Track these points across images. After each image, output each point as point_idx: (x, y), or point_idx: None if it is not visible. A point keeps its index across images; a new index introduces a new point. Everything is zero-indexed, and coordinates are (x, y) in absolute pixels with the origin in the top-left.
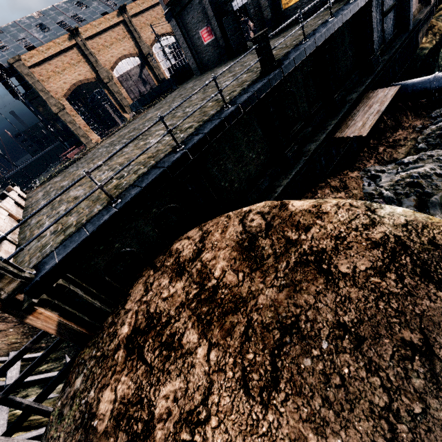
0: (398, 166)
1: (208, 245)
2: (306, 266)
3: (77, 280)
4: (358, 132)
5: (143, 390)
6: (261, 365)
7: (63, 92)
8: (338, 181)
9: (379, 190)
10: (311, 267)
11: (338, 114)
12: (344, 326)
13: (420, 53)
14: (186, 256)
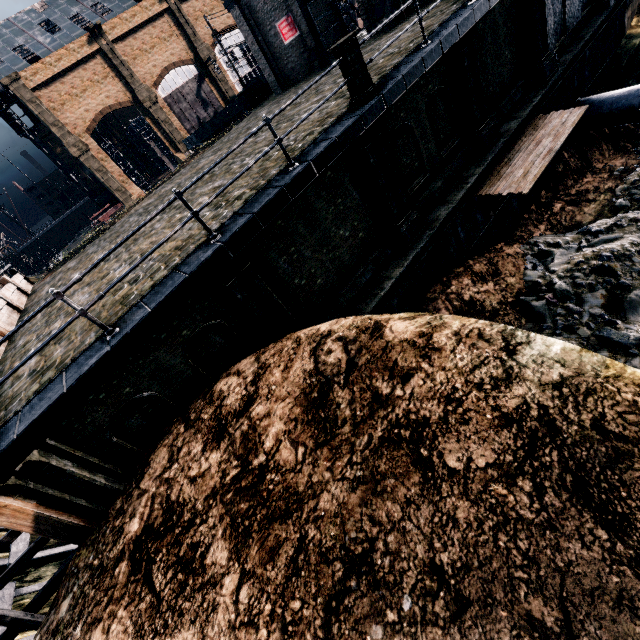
0: (582, 236)
1: (263, 390)
2: (397, 449)
3: (66, 446)
4: (515, 187)
5: (143, 639)
6: (309, 625)
7: (86, 124)
8: (486, 263)
9: (549, 278)
10: (404, 451)
11: (485, 156)
12: (441, 572)
13: (628, 44)
14: (231, 407)
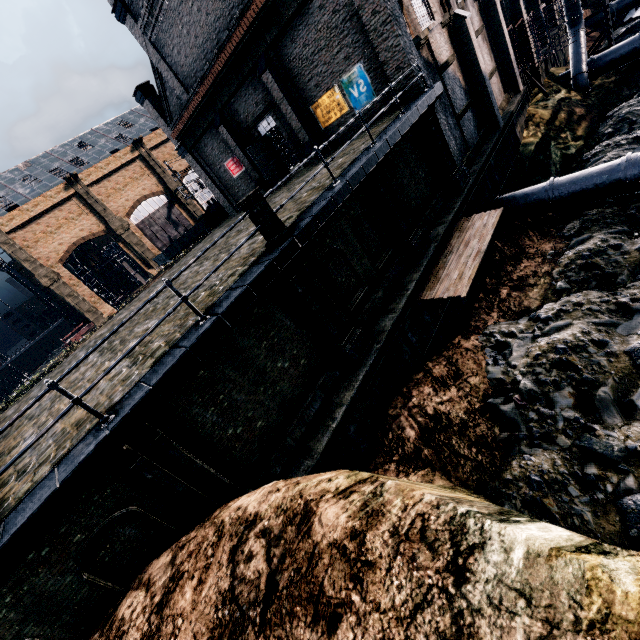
0: (534, 323)
1: (167, 627)
2: None
3: None
4: (453, 289)
5: None
6: None
7: (59, 256)
8: (445, 363)
9: (512, 375)
10: None
11: (420, 261)
12: None
13: (525, 151)
14: None
